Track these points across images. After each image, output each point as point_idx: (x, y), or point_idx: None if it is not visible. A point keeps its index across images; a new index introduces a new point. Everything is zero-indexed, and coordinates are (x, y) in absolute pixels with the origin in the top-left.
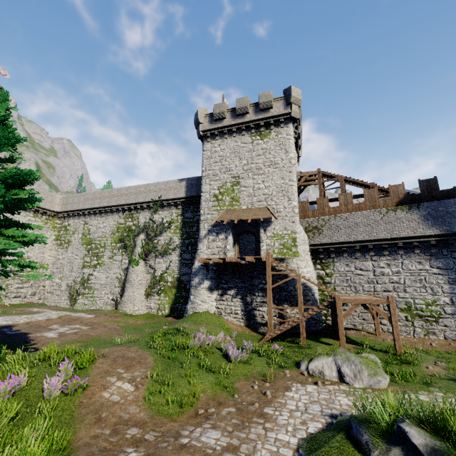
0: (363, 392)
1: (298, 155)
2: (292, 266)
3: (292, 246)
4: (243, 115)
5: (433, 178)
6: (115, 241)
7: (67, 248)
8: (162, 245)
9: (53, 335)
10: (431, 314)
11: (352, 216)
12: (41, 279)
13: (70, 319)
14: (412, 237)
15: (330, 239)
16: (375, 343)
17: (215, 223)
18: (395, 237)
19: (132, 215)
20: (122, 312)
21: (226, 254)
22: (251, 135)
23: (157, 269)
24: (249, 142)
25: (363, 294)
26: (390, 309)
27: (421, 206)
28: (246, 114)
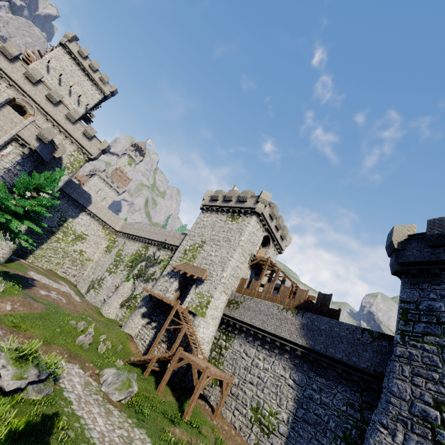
0: (96, 389)
1: (279, 244)
2: (195, 322)
3: (204, 307)
4: (229, 201)
5: (329, 294)
6: (130, 260)
7: (107, 255)
8: (149, 274)
9: (43, 293)
10: (268, 425)
11: (261, 302)
12: (84, 268)
13: (67, 295)
14: (286, 340)
15: (240, 316)
16: (195, 412)
17: (174, 269)
18: (276, 334)
19: (148, 247)
20: (101, 309)
21: (166, 293)
22: (228, 216)
23: (137, 290)
24: (223, 221)
25: (236, 377)
26: (201, 377)
27: (305, 315)
28: (231, 201)
